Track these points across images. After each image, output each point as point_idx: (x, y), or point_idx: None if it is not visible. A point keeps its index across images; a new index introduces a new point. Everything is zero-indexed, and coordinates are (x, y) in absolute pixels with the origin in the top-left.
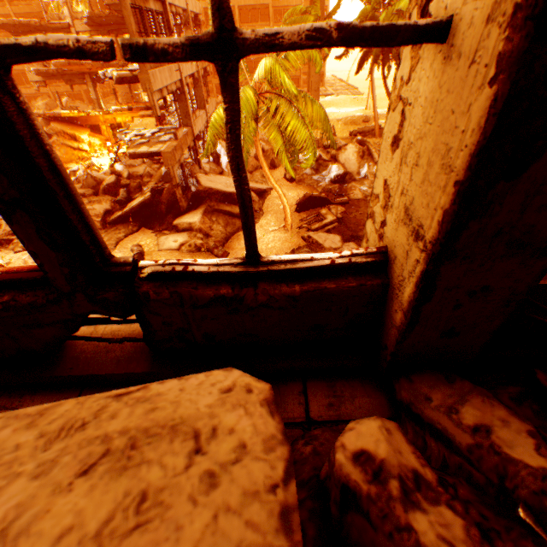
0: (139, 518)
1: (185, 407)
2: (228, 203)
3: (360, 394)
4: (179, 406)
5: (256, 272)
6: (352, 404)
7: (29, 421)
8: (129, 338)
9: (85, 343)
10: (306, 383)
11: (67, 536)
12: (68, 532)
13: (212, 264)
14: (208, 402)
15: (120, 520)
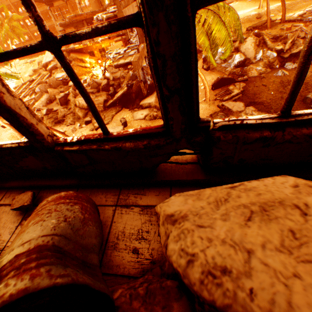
0: (298, 241)
1: (277, 193)
2: None
3: None
4: (272, 193)
5: (286, 121)
6: None
7: (196, 197)
8: (191, 162)
9: (164, 165)
10: None
11: (265, 244)
12: (265, 243)
13: (257, 119)
14: (289, 191)
15: (288, 241)
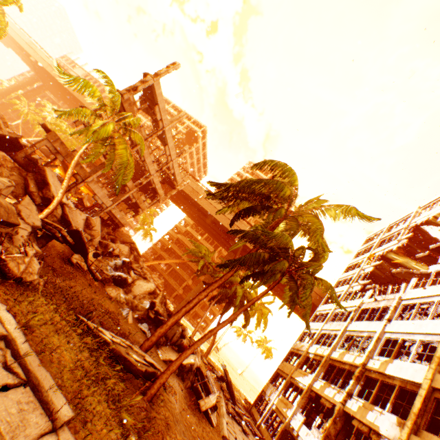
0: None
1: None
2: (39, 186)
3: None
4: None
5: None
6: None
7: None
8: None
9: None
10: None
11: None
12: None
13: None
14: None
15: None
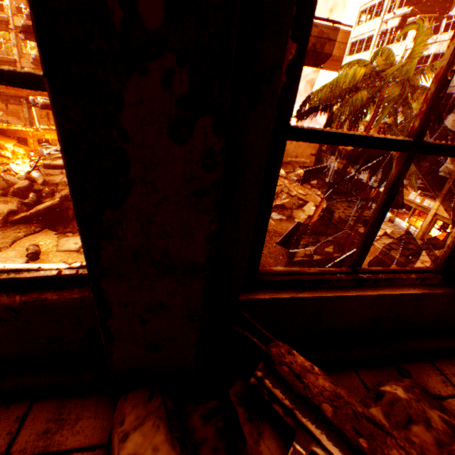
0: None
1: None
2: None
3: (88, 415)
4: None
5: None
6: (72, 429)
7: None
8: None
9: None
10: (34, 404)
11: None
12: None
13: None
14: None
15: None
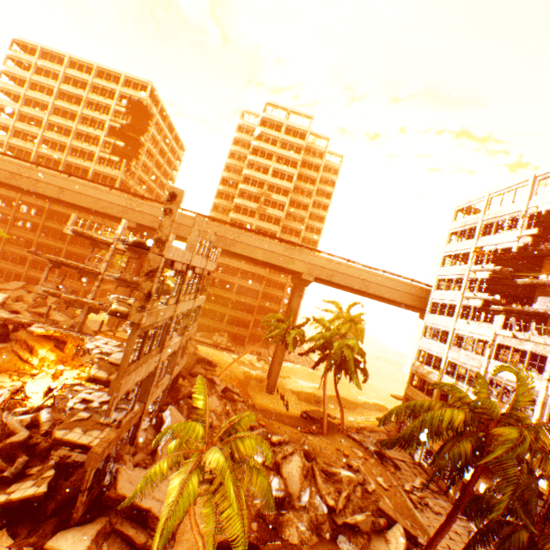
0: None
1: None
2: (137, 520)
3: None
4: None
5: None
6: None
7: None
8: None
9: None
10: None
11: None
12: None
13: None
14: None
15: None
